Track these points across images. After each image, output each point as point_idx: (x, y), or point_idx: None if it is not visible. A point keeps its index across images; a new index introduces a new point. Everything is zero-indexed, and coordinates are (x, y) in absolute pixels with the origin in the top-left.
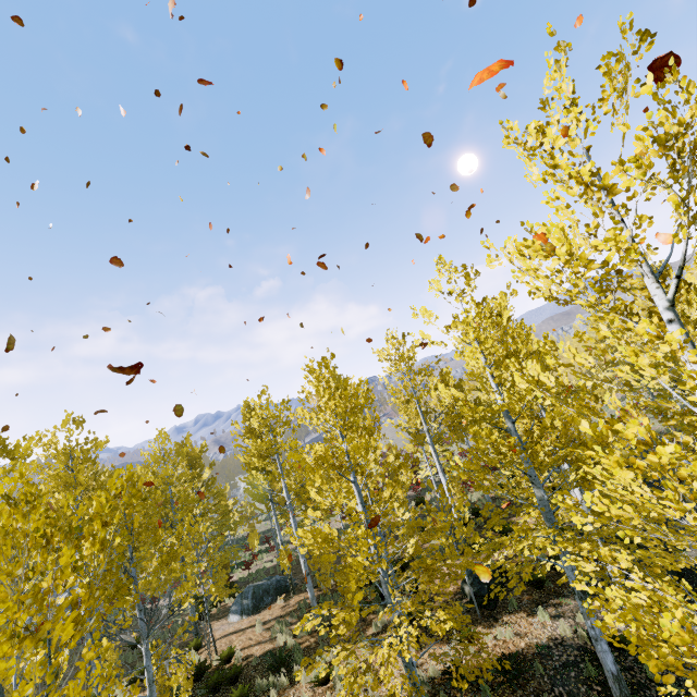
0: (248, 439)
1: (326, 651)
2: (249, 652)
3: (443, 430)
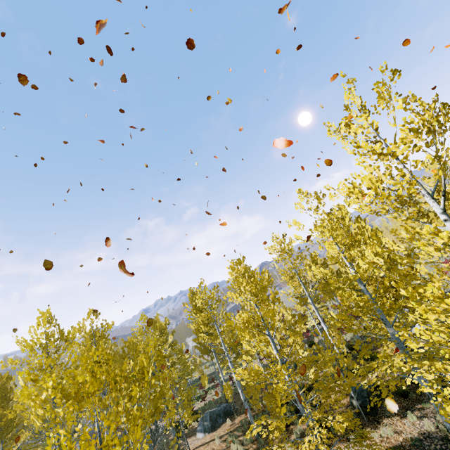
0: (195, 313)
1: None
2: None
3: (319, 293)
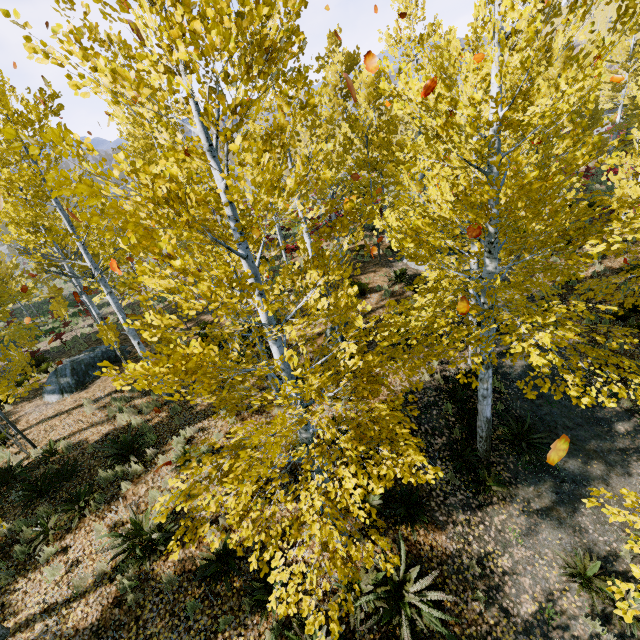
0: None
1: (183, 426)
2: (82, 438)
3: None
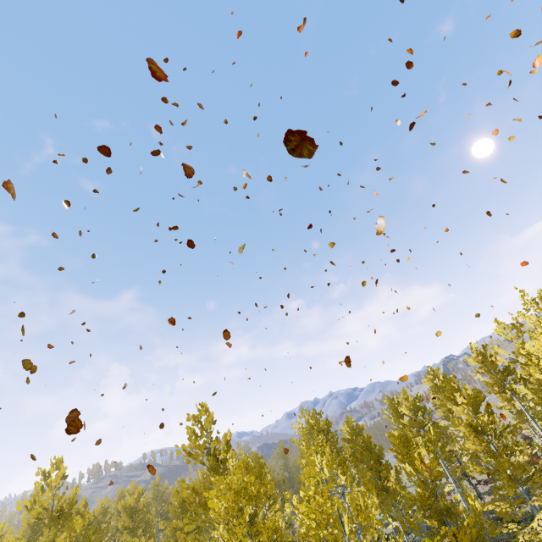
0: (395, 420)
1: None
2: None
3: None
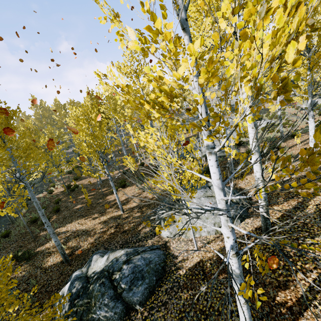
0: None
1: None
2: None
3: None
